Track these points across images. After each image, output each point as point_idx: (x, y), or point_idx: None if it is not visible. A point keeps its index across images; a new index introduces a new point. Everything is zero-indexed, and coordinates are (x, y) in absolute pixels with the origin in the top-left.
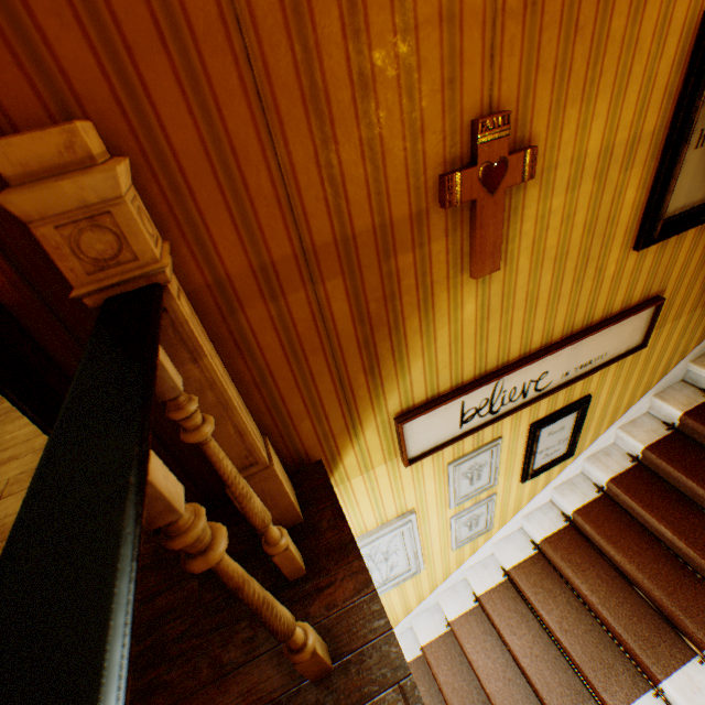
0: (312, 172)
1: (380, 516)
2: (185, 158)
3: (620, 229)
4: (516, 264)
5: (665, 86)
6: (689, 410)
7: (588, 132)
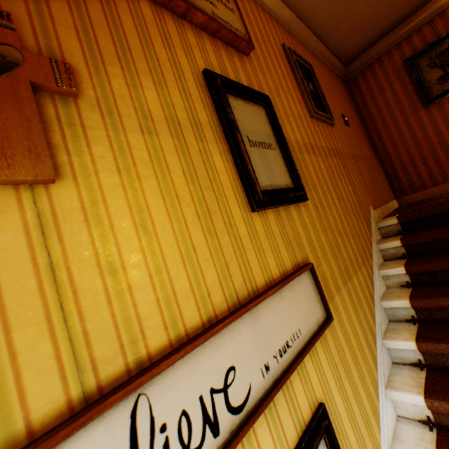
0: None
1: None
2: None
3: (228, 190)
4: (100, 190)
5: (201, 99)
6: (424, 389)
7: (144, 95)
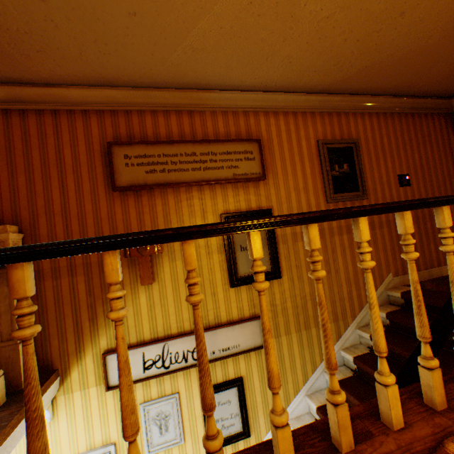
0: None
1: (90, 438)
2: (43, 236)
3: (219, 277)
4: (165, 284)
5: None
6: (320, 405)
7: None
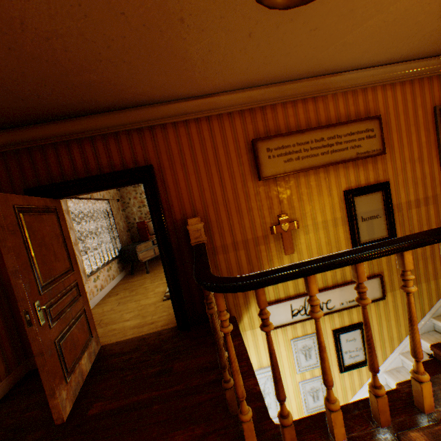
0: (237, 225)
1: (259, 361)
2: (212, 222)
3: (343, 245)
4: (301, 252)
5: (339, 206)
6: (434, 343)
7: (316, 217)
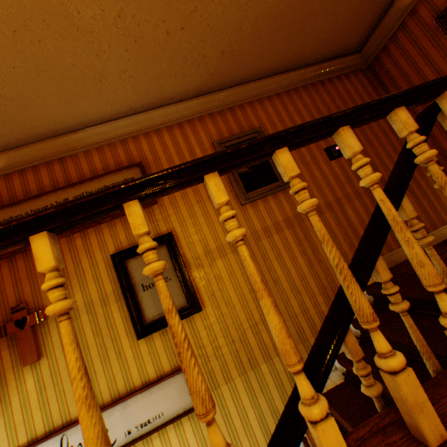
0: None
1: None
2: None
3: (122, 330)
4: (56, 356)
5: (110, 276)
6: None
7: (75, 298)
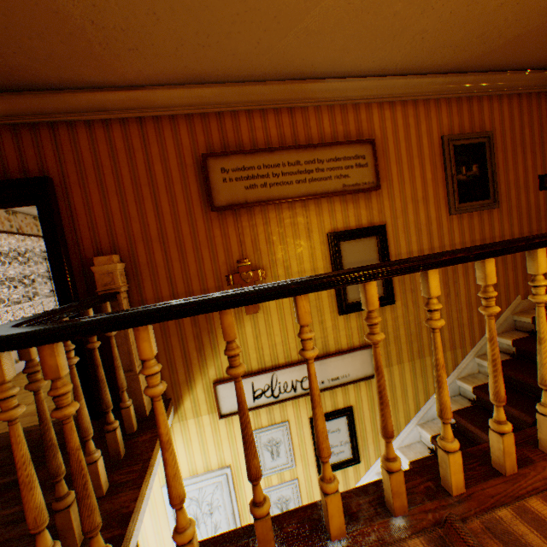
0: (180, 270)
1: (206, 461)
2: (142, 264)
3: (326, 304)
4: (270, 312)
5: (322, 253)
6: (435, 434)
7: (290, 266)
